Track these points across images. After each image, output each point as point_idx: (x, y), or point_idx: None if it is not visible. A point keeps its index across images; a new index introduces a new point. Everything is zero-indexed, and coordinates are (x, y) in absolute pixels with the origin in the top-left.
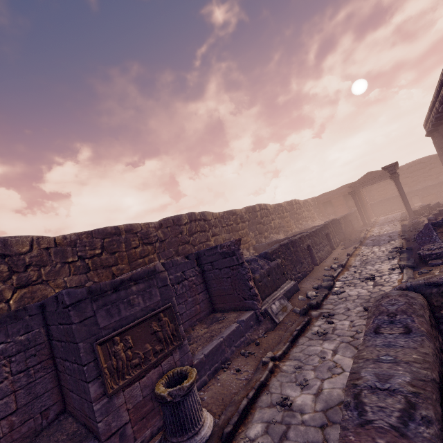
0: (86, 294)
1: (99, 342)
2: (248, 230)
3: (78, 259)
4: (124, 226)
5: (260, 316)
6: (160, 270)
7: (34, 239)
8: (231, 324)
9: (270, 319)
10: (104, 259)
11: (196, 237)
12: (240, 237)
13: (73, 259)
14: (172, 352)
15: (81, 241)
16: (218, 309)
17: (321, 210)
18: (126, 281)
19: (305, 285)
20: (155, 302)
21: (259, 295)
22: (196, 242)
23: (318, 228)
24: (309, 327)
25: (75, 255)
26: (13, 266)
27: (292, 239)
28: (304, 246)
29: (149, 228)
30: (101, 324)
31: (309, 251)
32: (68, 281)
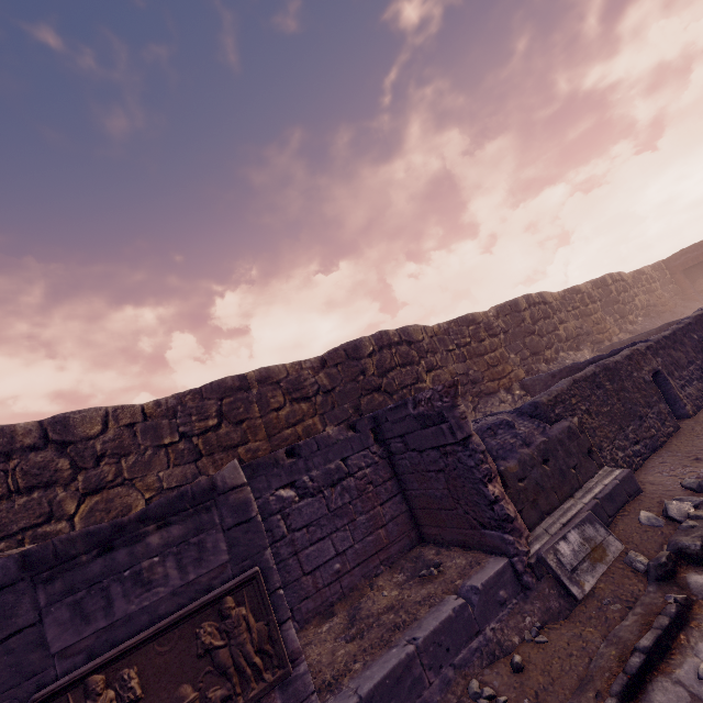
0: (20, 570)
1: (42, 695)
2: (505, 350)
3: (181, 438)
4: (256, 373)
5: (526, 574)
6: (229, 484)
7: (109, 412)
8: (445, 595)
9: (557, 584)
10: (224, 435)
11: (393, 376)
12: (489, 365)
13: (172, 440)
14: (260, 700)
15: (183, 408)
16: (429, 537)
17: (681, 285)
18: (130, 524)
19: (657, 476)
20: (214, 567)
21: (518, 516)
22: (395, 387)
23: (678, 328)
24: (684, 640)
25: (174, 431)
26: (78, 460)
27: (606, 362)
28: (643, 376)
29: (302, 371)
30: (57, 644)
31: (660, 385)
32: (164, 478)
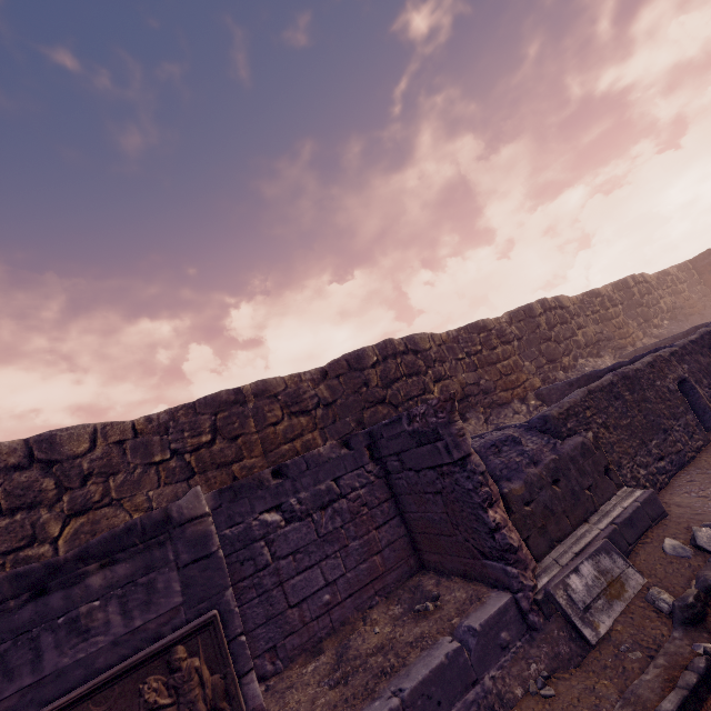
0: None
1: None
2: (519, 357)
3: (173, 455)
4: (252, 386)
5: (532, 612)
6: (187, 515)
7: (98, 429)
8: (439, 637)
9: (567, 624)
10: (218, 452)
11: (398, 387)
12: (501, 374)
13: (163, 457)
14: None
15: (175, 424)
16: (430, 565)
17: (710, 286)
18: (68, 564)
19: (685, 497)
20: (165, 610)
21: (523, 545)
22: (400, 398)
23: (706, 331)
24: None
25: (165, 448)
26: (63, 480)
27: (625, 370)
28: (667, 385)
29: (301, 383)
30: None
31: (687, 394)
32: (154, 497)
